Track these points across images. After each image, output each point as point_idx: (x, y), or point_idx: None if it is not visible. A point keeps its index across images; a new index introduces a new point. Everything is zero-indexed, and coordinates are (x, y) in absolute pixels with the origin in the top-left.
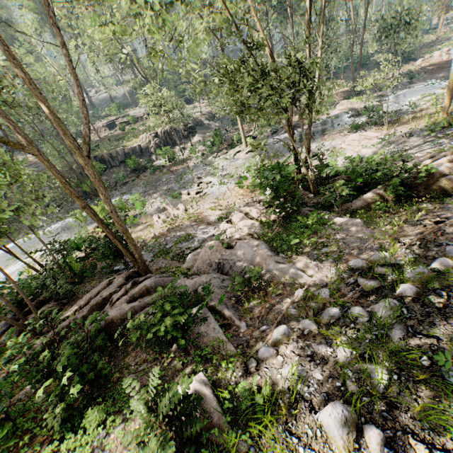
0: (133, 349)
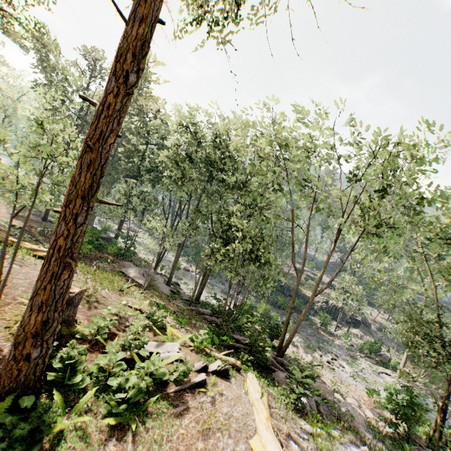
0: (264, 375)
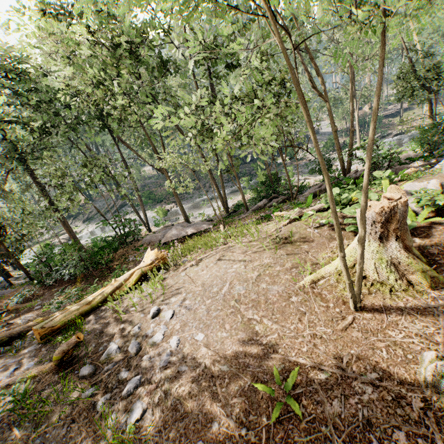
0: None
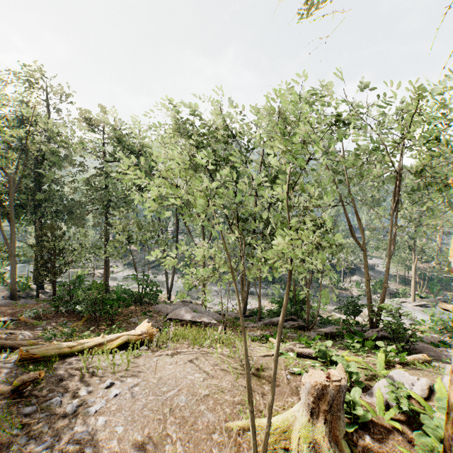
0: None
